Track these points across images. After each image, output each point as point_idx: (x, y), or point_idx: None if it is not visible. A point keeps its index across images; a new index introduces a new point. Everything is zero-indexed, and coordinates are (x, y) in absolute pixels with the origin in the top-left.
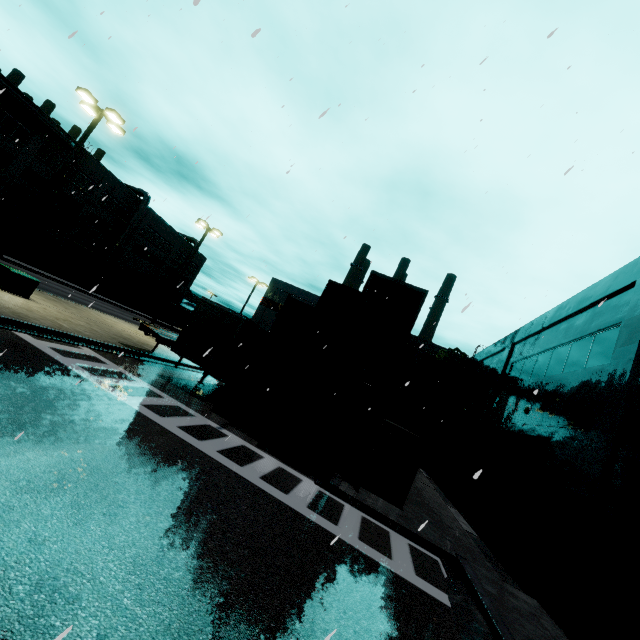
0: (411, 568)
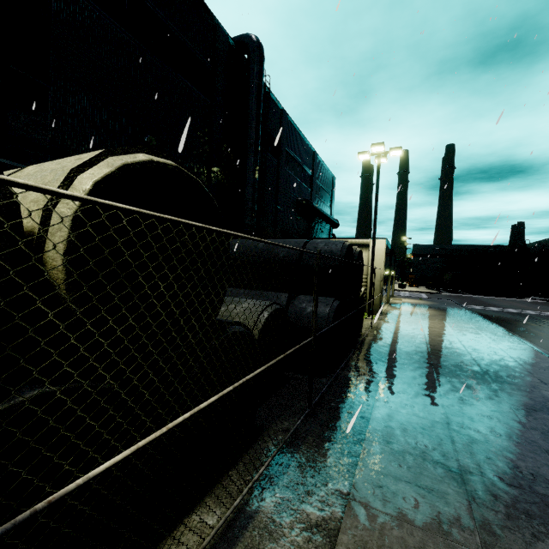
0: (541, 301)
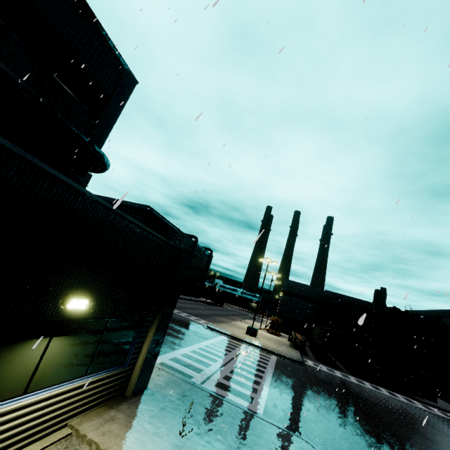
0: None
